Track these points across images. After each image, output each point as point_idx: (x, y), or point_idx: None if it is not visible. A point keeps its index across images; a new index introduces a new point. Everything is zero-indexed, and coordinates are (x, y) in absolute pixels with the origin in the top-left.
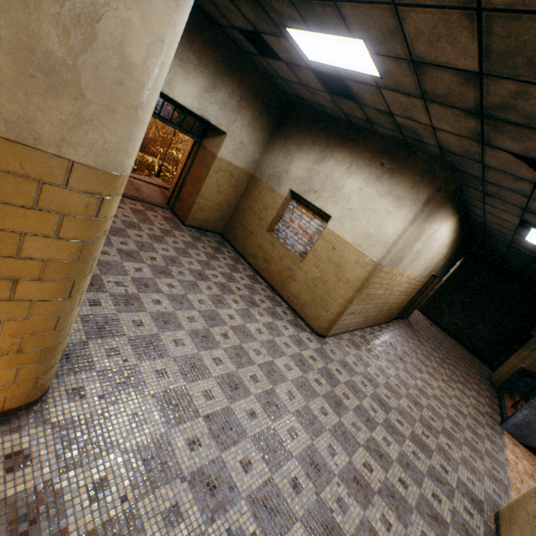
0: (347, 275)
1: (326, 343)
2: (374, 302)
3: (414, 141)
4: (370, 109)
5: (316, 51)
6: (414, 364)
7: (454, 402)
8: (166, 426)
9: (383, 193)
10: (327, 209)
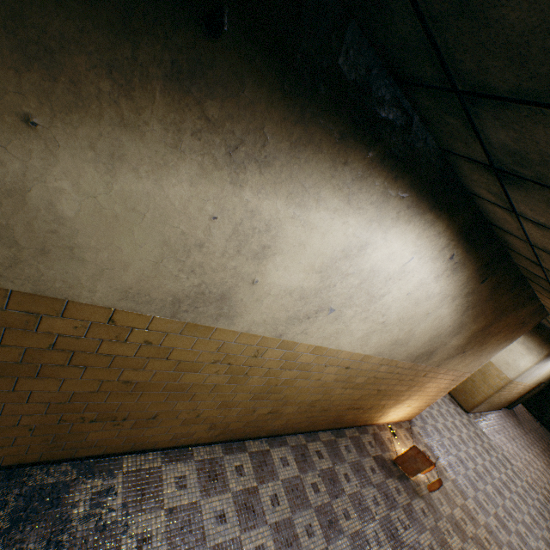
0: (489, 381)
1: (470, 417)
2: (499, 397)
3: (542, 324)
4: None
5: None
6: (522, 445)
7: None
8: (439, 437)
9: (518, 342)
10: None
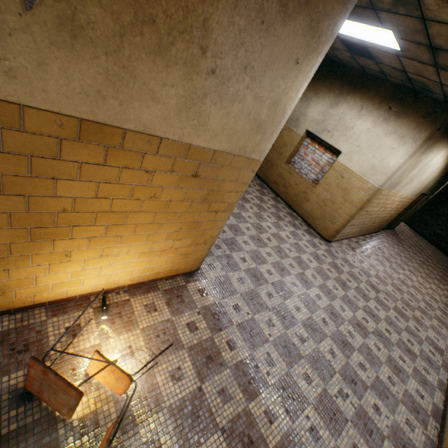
0: (352, 197)
1: (331, 246)
2: (370, 217)
3: (421, 90)
4: (386, 66)
5: (348, 30)
6: (397, 264)
7: (429, 292)
8: (254, 286)
9: (388, 132)
10: (338, 146)
